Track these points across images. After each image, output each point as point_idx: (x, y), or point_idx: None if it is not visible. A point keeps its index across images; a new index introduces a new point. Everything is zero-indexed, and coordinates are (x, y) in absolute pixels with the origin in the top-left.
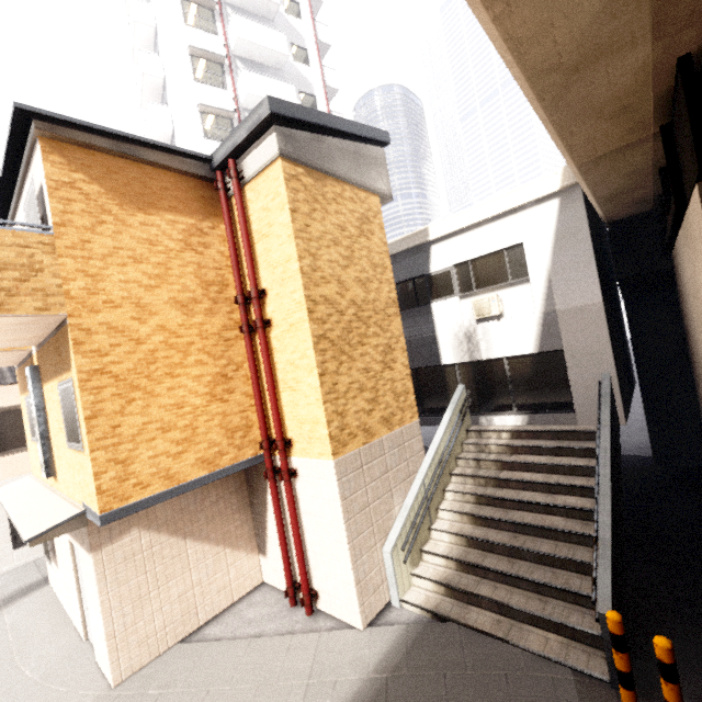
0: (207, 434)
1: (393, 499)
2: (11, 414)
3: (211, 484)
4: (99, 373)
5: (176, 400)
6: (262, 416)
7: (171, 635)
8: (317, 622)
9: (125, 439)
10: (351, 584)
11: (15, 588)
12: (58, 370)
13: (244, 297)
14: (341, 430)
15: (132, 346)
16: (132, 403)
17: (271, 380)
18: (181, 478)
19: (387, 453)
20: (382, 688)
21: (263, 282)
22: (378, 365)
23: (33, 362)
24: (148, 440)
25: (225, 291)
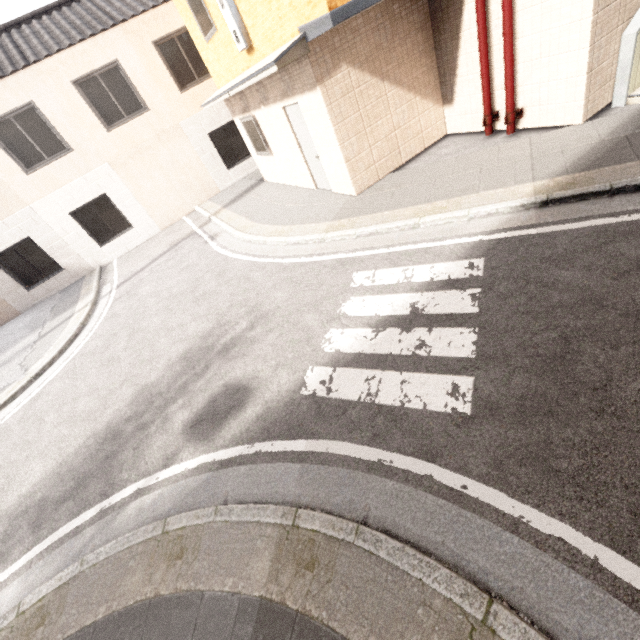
0: None
1: None
2: (169, 45)
3: (397, 17)
4: None
5: None
6: None
7: (384, 167)
8: (520, 138)
9: None
10: (581, 73)
11: (244, 188)
12: None
13: None
14: None
15: None
16: None
17: None
18: None
19: None
20: (621, 141)
21: None
22: None
23: None
24: None
25: None
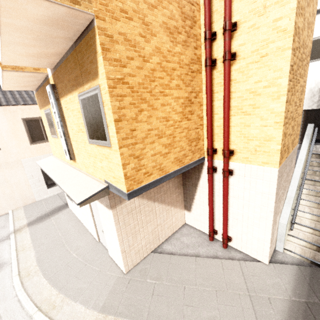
0: (179, 142)
1: (284, 193)
2: (34, 121)
3: None
4: (120, 82)
5: (165, 115)
6: (211, 132)
7: (148, 249)
8: (230, 252)
9: (138, 140)
10: (267, 241)
11: (53, 207)
12: (79, 82)
13: (211, 33)
14: (283, 147)
15: (140, 61)
16: (141, 112)
17: (229, 105)
18: (166, 170)
19: (288, 164)
20: (306, 309)
21: (236, 15)
22: (298, 102)
23: (49, 83)
24: (150, 142)
25: (193, 27)
